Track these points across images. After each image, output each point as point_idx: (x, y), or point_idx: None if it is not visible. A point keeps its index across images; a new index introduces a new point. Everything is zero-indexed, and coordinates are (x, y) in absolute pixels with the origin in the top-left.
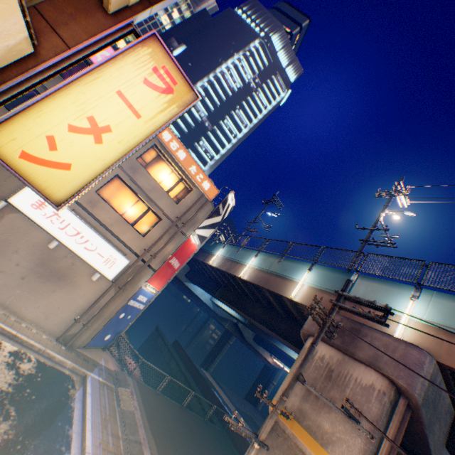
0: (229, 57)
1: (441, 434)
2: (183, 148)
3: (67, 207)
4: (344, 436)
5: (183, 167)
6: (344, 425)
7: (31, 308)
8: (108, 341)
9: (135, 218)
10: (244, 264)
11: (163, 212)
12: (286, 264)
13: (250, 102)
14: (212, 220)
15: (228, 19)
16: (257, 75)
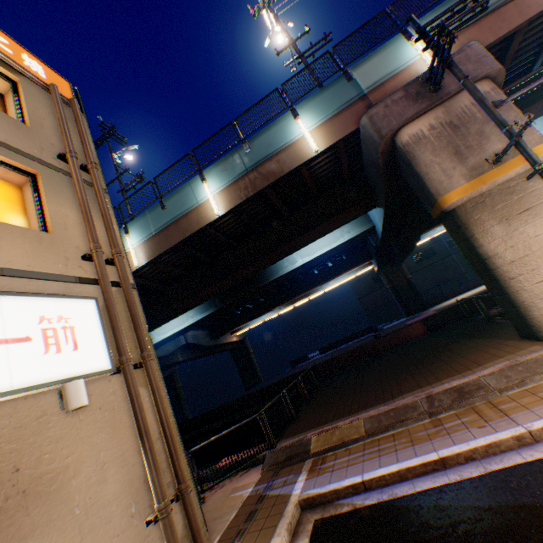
0: None
1: None
2: None
3: None
4: None
5: None
6: None
7: None
8: None
9: None
10: (201, 204)
11: (19, 152)
12: (260, 142)
13: None
14: None
15: None
16: None
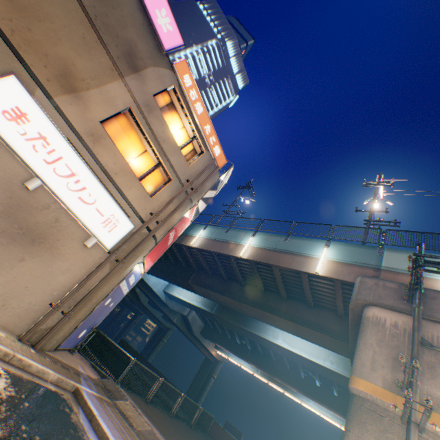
0: (189, 47)
1: None
2: (201, 101)
3: (60, 132)
4: None
5: (199, 123)
6: None
7: None
8: (79, 340)
9: (139, 172)
10: (240, 244)
11: (174, 171)
12: (295, 241)
13: (204, 96)
14: (211, 194)
15: (191, 9)
16: (212, 72)
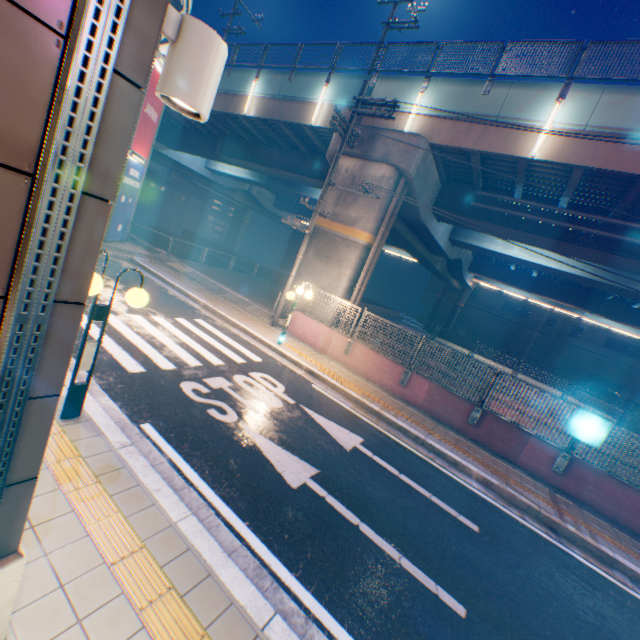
0: None
1: (426, 203)
2: None
3: None
4: (362, 216)
5: None
6: (362, 210)
7: None
8: (121, 234)
9: None
10: (243, 97)
11: None
12: (297, 82)
13: None
14: None
15: None
16: None
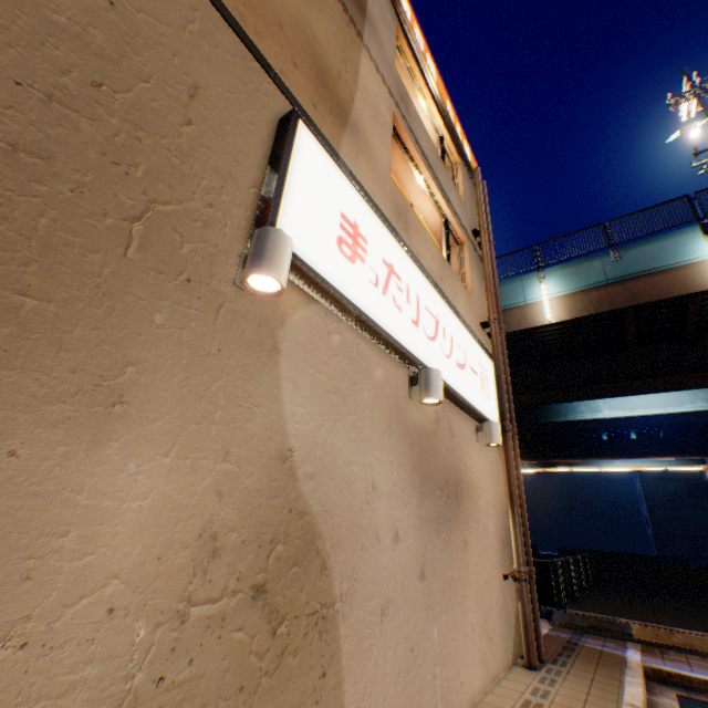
0: None
1: None
2: (426, 49)
3: (392, 238)
4: None
5: (442, 102)
6: None
7: (466, 651)
8: None
9: None
10: (529, 304)
11: (460, 223)
12: (637, 253)
13: None
14: None
15: None
16: None
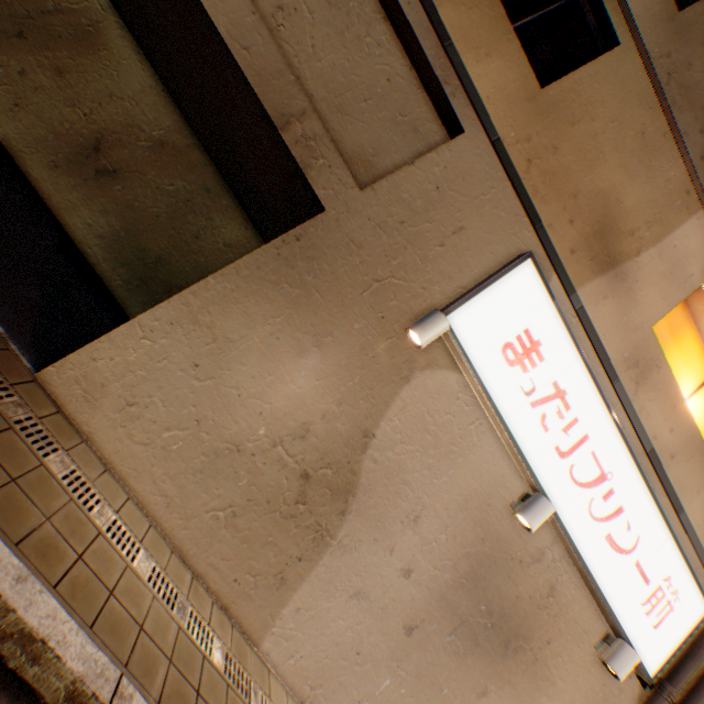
0: None
1: None
2: None
3: (587, 373)
4: None
5: None
6: None
7: None
8: None
9: None
10: None
11: None
12: None
13: None
14: None
15: None
16: None
